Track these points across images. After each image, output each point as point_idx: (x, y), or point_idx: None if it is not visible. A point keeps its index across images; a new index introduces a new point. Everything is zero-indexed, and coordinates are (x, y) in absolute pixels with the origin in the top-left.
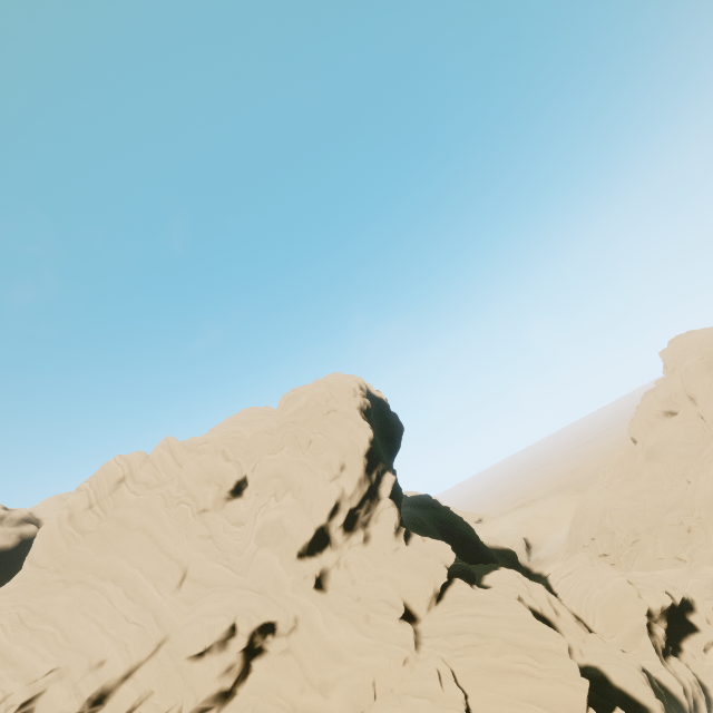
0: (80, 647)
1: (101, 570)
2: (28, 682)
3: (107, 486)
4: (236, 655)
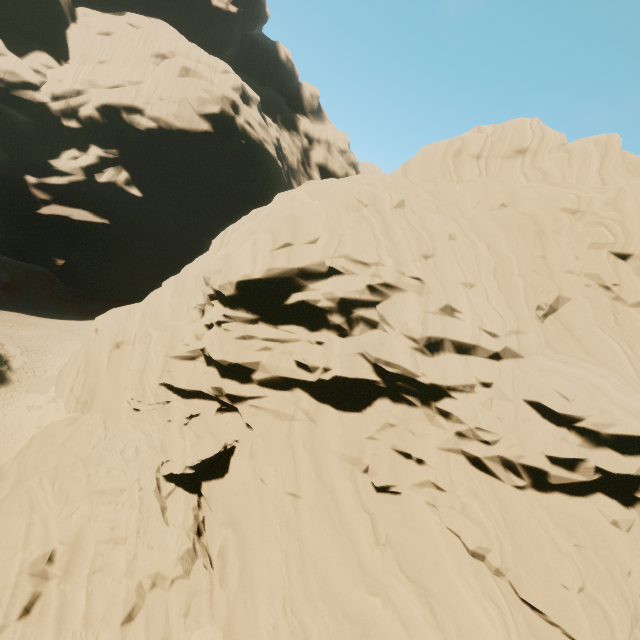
0: (443, 282)
1: (477, 226)
2: (398, 268)
3: (506, 146)
4: (595, 469)
